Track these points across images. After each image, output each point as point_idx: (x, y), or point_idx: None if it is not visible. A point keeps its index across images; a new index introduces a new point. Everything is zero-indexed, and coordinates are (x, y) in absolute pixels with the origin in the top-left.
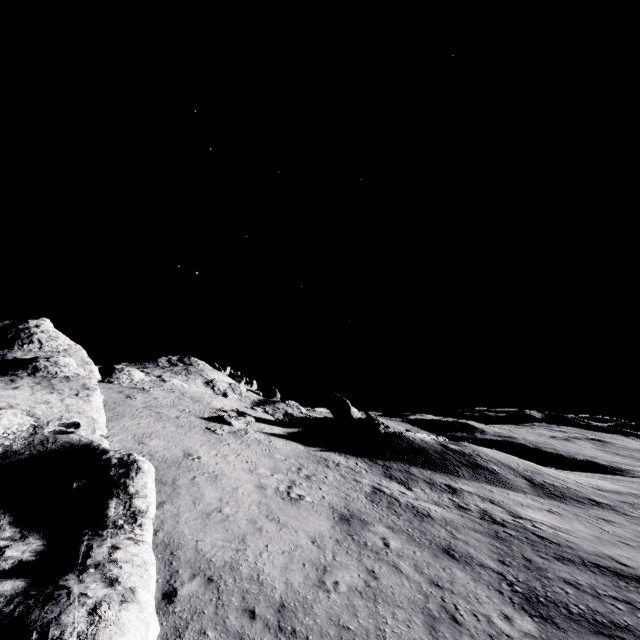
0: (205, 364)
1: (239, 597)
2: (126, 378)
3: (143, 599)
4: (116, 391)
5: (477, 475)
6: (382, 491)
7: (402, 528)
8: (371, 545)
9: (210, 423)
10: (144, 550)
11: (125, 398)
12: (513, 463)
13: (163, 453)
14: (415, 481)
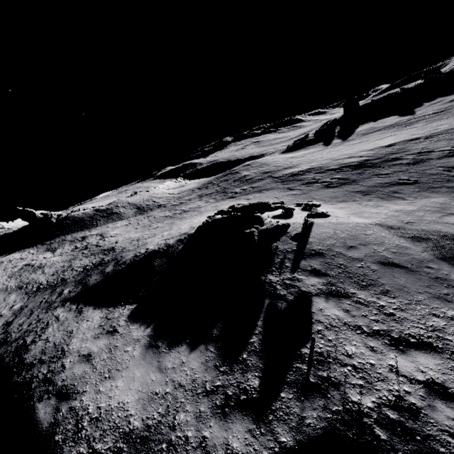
0: None
1: None
2: None
3: None
4: None
5: (108, 220)
6: (29, 265)
7: (8, 287)
8: None
9: None
10: None
11: None
12: (140, 200)
13: None
14: (64, 244)
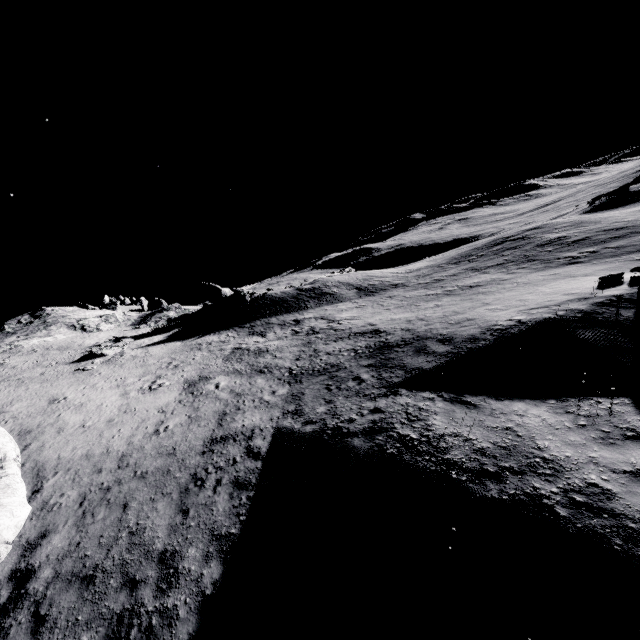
0: (65, 308)
1: (91, 467)
2: None
3: (7, 502)
4: None
5: (321, 302)
6: (240, 348)
7: (237, 370)
8: (205, 392)
9: (81, 363)
10: (5, 479)
11: None
12: (353, 279)
13: (27, 411)
14: (271, 328)
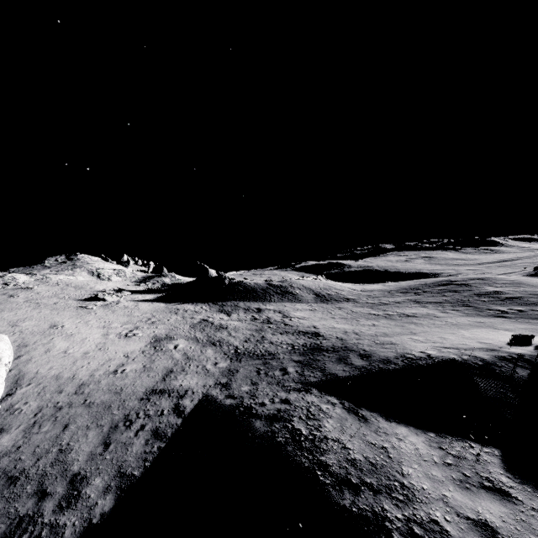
0: (92, 257)
1: (56, 386)
2: (10, 282)
3: None
4: (0, 294)
5: (283, 298)
6: (207, 320)
7: (197, 337)
8: (165, 349)
9: (86, 302)
10: None
11: (8, 298)
12: (315, 286)
13: (32, 329)
14: (237, 310)
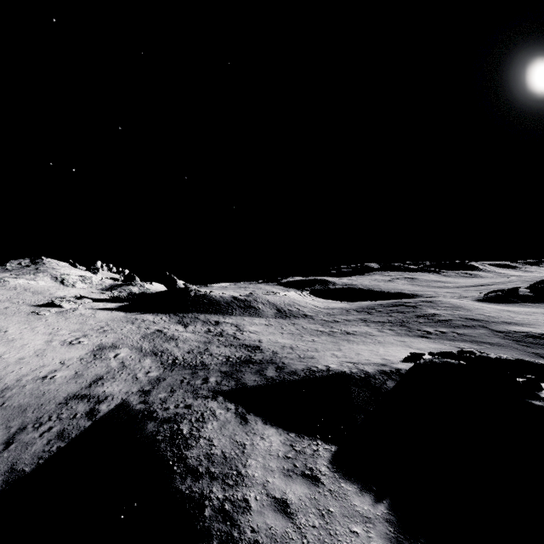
0: (58, 262)
1: None
2: None
3: None
4: None
5: (245, 312)
6: (161, 331)
7: (142, 347)
8: (104, 357)
9: (40, 308)
10: None
11: None
12: (281, 302)
13: None
14: (196, 322)
